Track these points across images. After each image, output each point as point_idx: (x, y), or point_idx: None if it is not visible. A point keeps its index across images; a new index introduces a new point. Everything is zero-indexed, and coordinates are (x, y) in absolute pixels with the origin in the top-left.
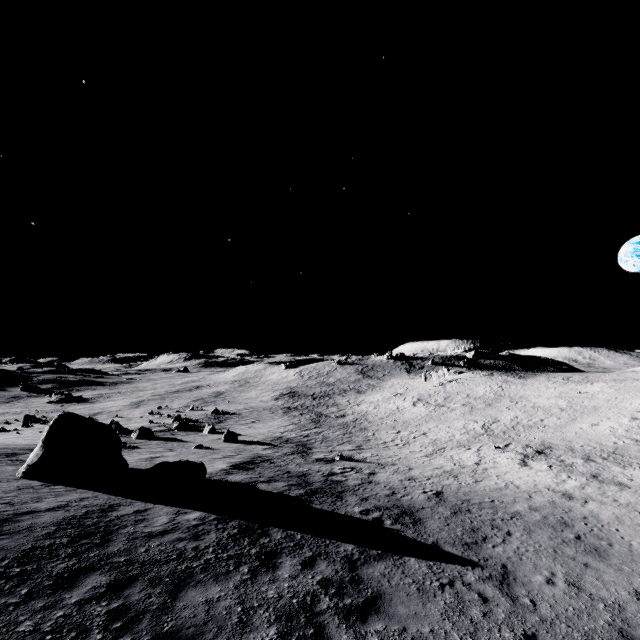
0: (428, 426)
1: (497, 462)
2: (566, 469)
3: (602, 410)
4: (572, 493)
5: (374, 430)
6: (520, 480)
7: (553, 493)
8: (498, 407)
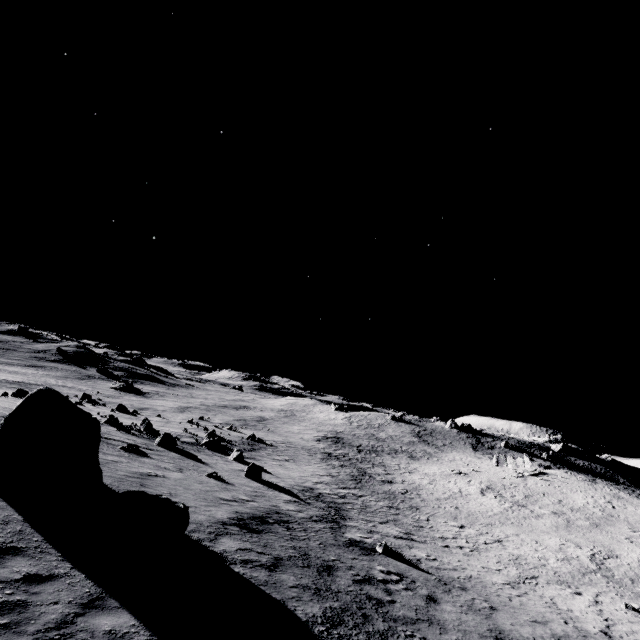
0: (504, 530)
1: None
2: None
3: None
4: None
5: (428, 513)
6: None
7: None
8: (612, 533)
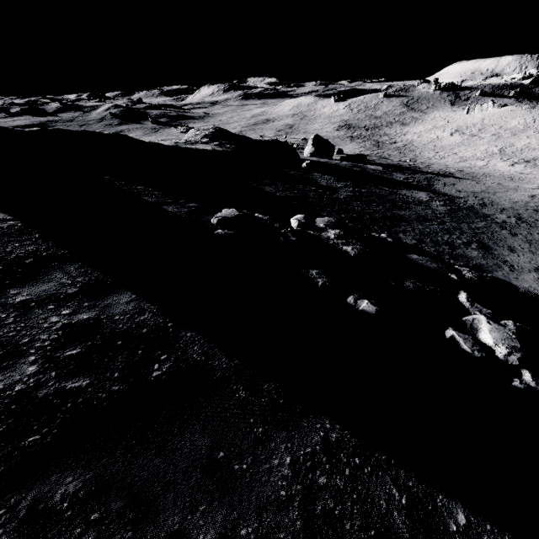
0: (459, 149)
1: (496, 165)
2: (533, 167)
3: None
4: (524, 173)
5: (419, 151)
6: (503, 169)
7: (515, 173)
8: (520, 136)
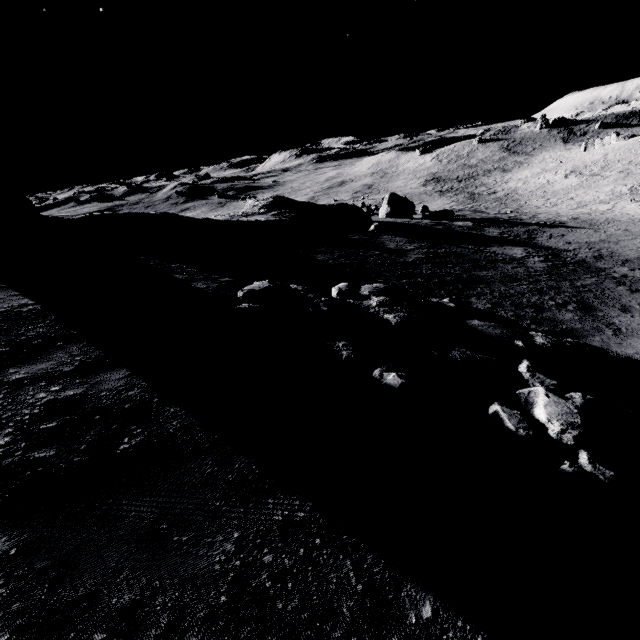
0: (576, 193)
1: (625, 208)
2: None
3: None
4: None
5: (525, 200)
6: (633, 212)
7: None
8: None
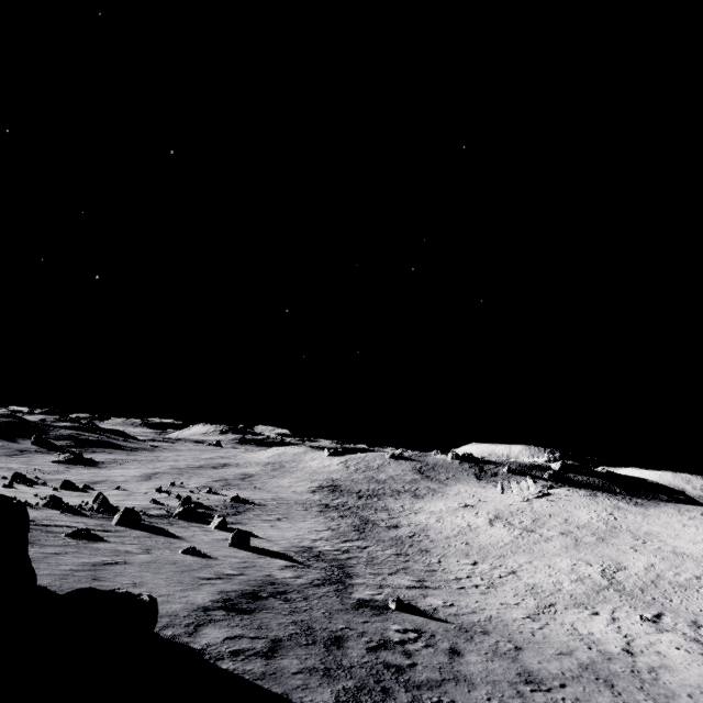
0: (517, 560)
1: (663, 654)
2: None
3: None
4: None
5: (439, 555)
6: None
7: None
8: (617, 545)
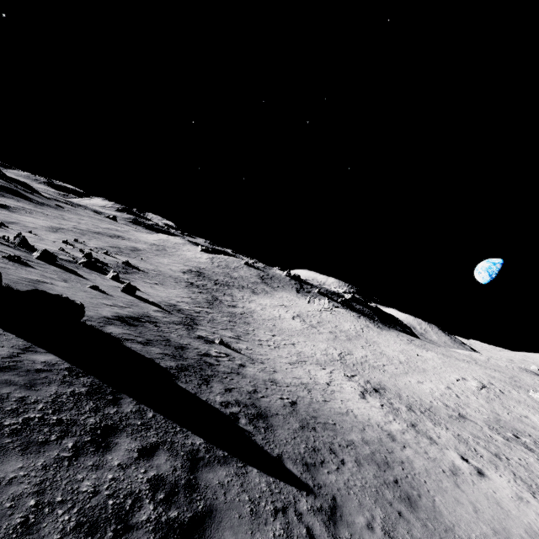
0: (298, 339)
1: (343, 388)
2: (393, 412)
3: (428, 373)
4: (395, 435)
5: (255, 327)
6: (358, 410)
7: (381, 431)
8: (355, 343)
